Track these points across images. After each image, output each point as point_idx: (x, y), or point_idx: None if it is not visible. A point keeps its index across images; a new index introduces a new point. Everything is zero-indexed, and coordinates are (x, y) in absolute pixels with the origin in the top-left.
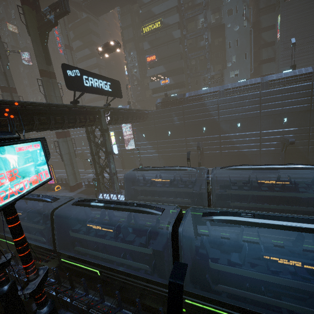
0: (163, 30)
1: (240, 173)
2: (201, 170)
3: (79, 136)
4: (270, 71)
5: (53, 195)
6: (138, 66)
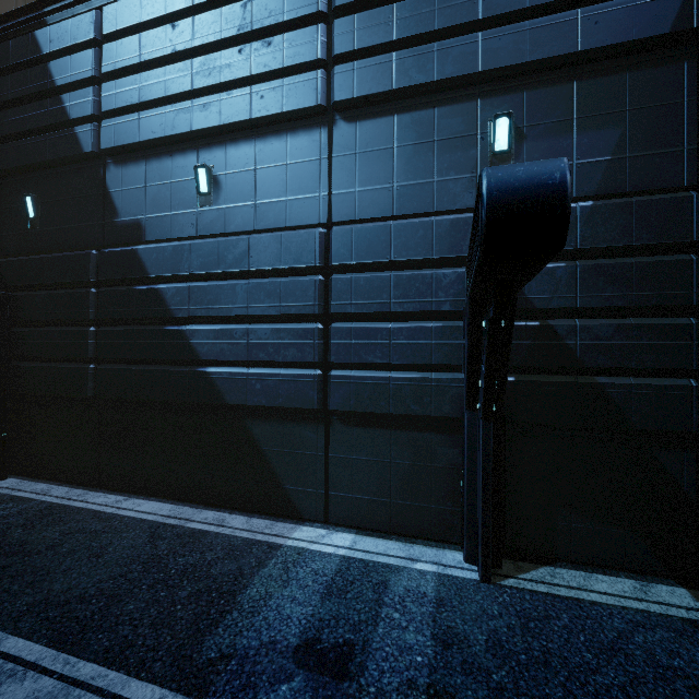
0: None
1: (7, 604)
2: None
3: None
4: None
5: None
6: None
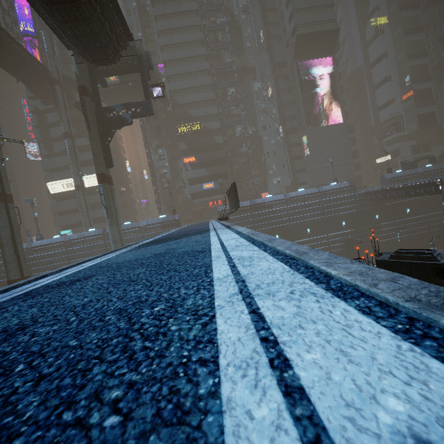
0: (202, 133)
1: None
2: None
3: None
4: (304, 180)
5: None
6: (169, 166)
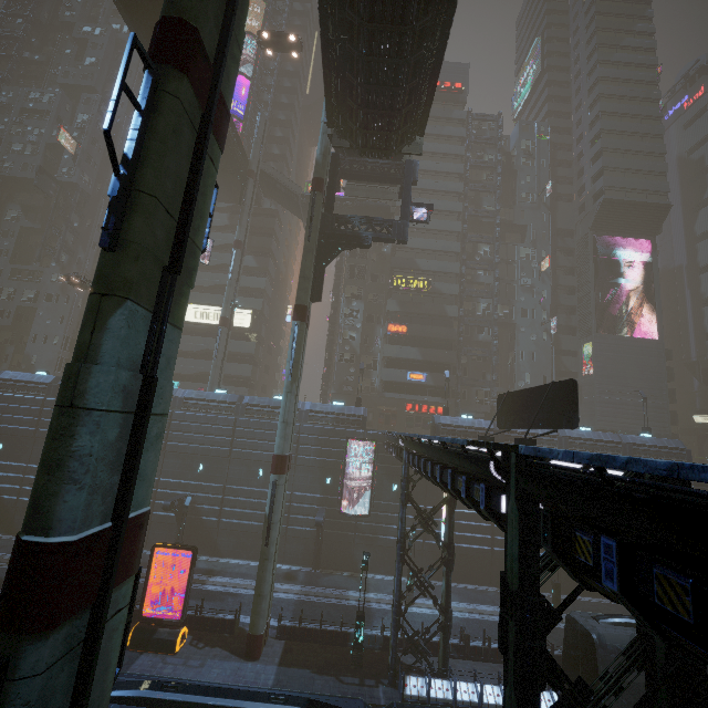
0: (428, 294)
1: None
2: (560, 601)
3: (196, 447)
4: None
5: (181, 671)
6: (361, 329)
